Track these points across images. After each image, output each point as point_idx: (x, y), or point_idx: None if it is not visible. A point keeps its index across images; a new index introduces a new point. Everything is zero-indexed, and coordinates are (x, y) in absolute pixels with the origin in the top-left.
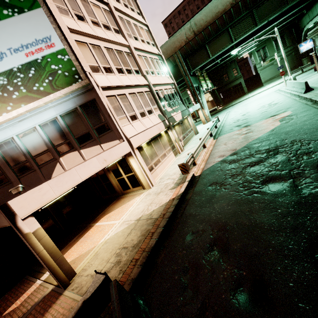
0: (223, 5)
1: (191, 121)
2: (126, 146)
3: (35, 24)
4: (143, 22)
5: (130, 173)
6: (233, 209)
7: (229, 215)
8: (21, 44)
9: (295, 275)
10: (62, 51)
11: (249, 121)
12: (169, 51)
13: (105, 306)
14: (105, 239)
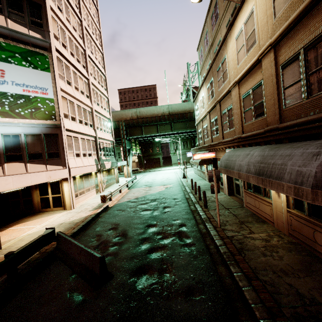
0: (157, 112)
1: (116, 172)
2: (66, 172)
3: (41, 78)
4: (106, 96)
5: (57, 194)
6: (125, 219)
7: (122, 220)
8: (24, 83)
9: (137, 232)
10: (51, 100)
11: (152, 184)
12: (117, 117)
13: (49, 244)
14: (28, 233)
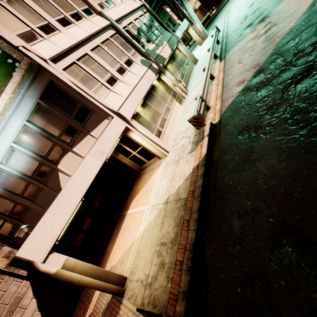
0: None
1: (183, 49)
2: (118, 122)
3: None
4: None
5: (138, 148)
6: (291, 168)
7: (289, 179)
8: None
9: None
10: None
11: (264, 11)
12: None
13: None
14: (141, 232)
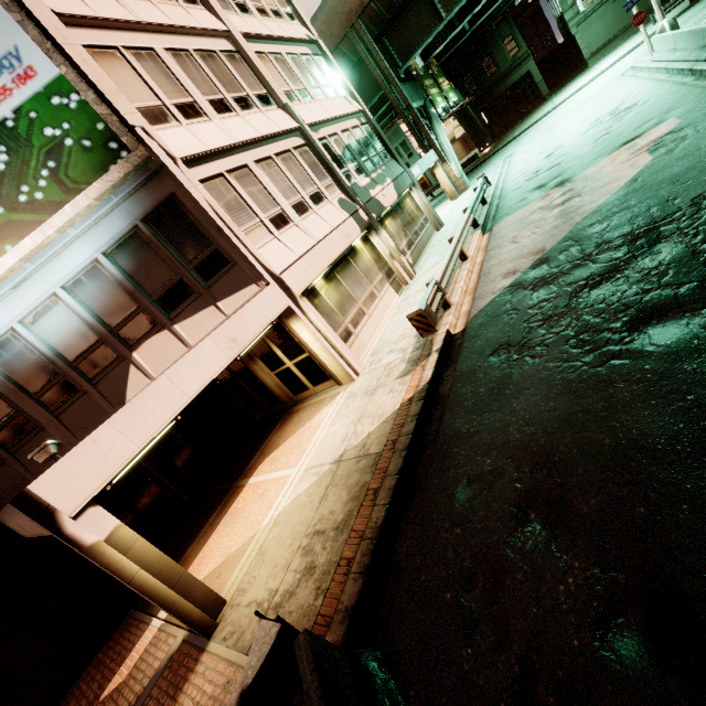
0: None
1: (420, 200)
2: (276, 295)
3: None
4: None
5: (300, 355)
6: (562, 409)
7: (556, 425)
8: None
9: None
10: (60, 85)
11: (566, 170)
12: (335, 26)
13: (295, 689)
14: (274, 516)
